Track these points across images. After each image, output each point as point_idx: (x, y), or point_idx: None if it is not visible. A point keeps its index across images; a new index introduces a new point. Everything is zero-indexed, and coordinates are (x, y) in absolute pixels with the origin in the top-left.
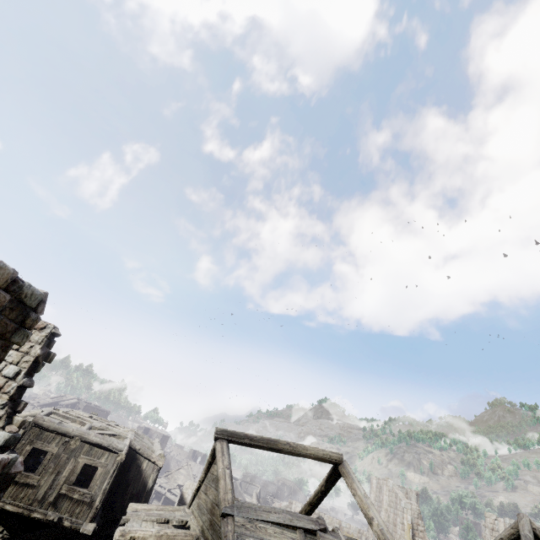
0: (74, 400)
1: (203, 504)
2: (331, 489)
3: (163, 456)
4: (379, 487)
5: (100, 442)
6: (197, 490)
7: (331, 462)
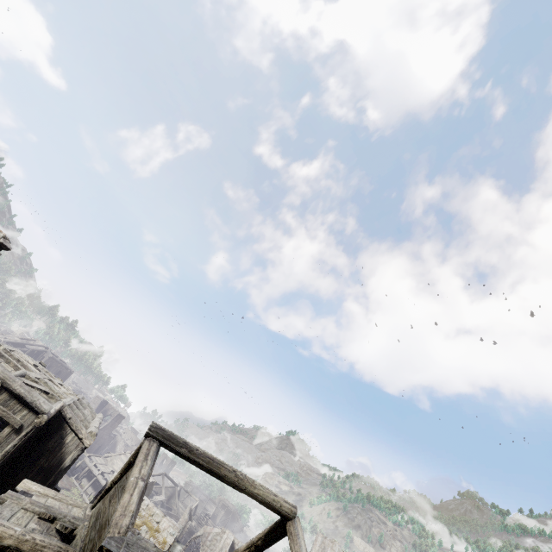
0: (42, 348)
1: (102, 513)
2: (269, 547)
3: (94, 434)
4: (323, 547)
5: (24, 395)
6: (107, 491)
7: (279, 514)
